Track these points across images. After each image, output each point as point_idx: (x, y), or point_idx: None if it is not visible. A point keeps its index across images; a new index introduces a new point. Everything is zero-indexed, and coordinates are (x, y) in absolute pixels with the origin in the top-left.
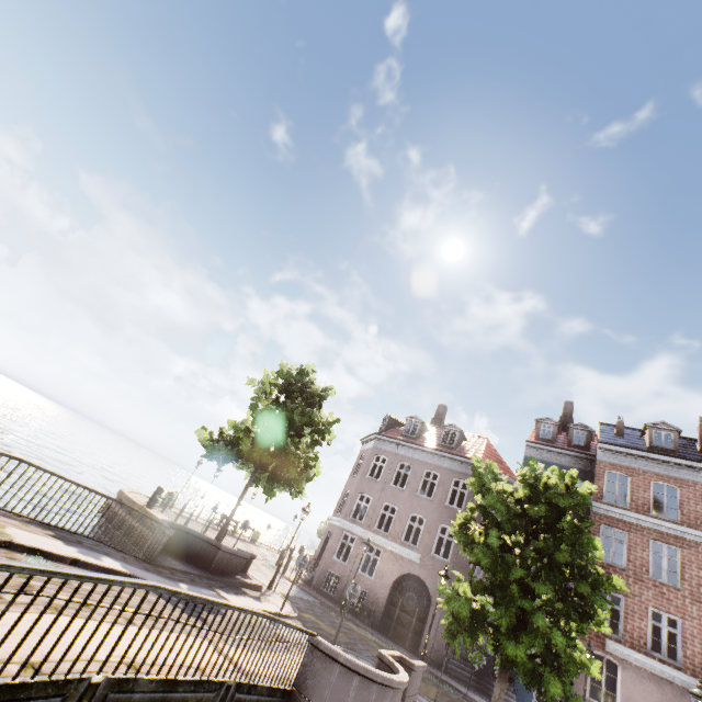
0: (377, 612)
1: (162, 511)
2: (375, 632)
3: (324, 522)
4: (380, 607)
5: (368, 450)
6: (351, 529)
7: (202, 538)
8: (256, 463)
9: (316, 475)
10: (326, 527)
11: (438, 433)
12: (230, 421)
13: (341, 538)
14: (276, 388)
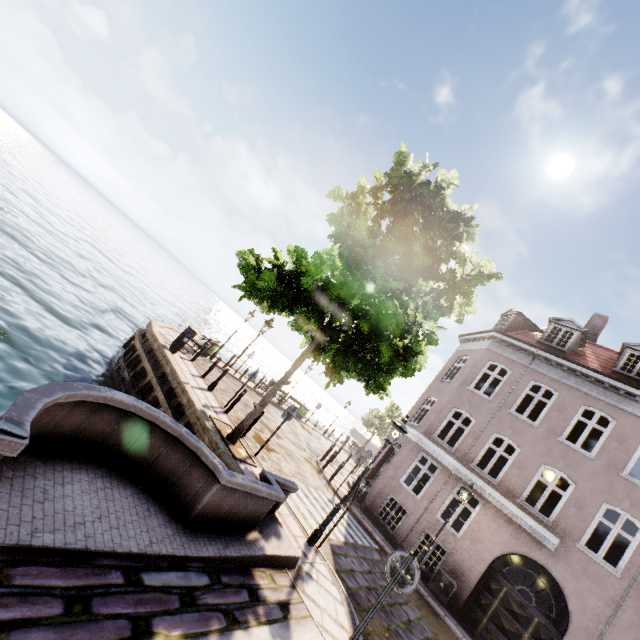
0: (460, 590)
1: (193, 360)
2: (459, 629)
3: (372, 413)
4: (465, 584)
5: (474, 351)
6: (433, 453)
7: (184, 442)
8: (321, 324)
9: (417, 369)
10: (373, 418)
11: (600, 354)
12: (292, 249)
13: (416, 459)
14: (376, 209)
